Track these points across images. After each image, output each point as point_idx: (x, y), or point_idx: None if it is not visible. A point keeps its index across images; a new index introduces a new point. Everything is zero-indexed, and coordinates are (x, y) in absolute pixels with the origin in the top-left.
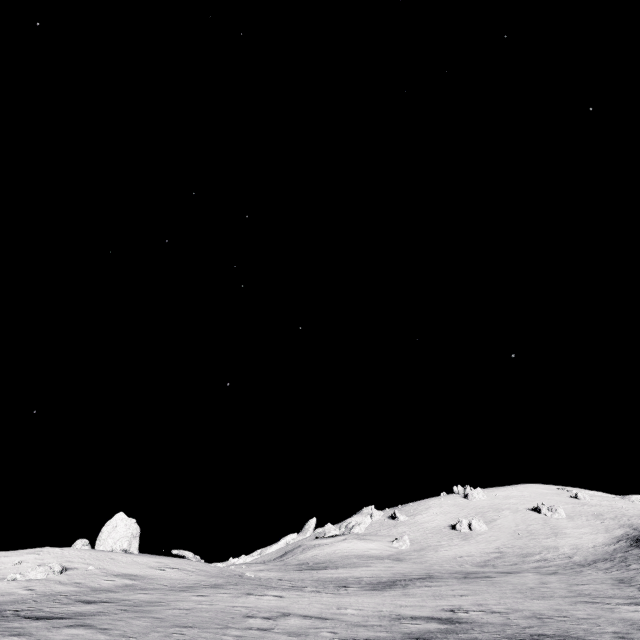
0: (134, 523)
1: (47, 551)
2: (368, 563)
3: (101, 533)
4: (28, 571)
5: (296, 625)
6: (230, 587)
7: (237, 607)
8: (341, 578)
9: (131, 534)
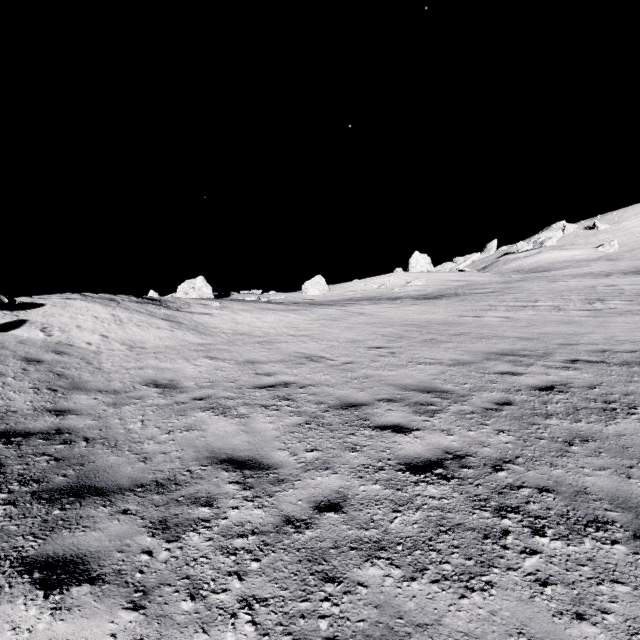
0: (426, 256)
1: (396, 275)
2: (583, 265)
3: (410, 264)
4: (413, 282)
5: (634, 287)
6: (532, 280)
7: (569, 285)
8: (585, 273)
9: (428, 263)
